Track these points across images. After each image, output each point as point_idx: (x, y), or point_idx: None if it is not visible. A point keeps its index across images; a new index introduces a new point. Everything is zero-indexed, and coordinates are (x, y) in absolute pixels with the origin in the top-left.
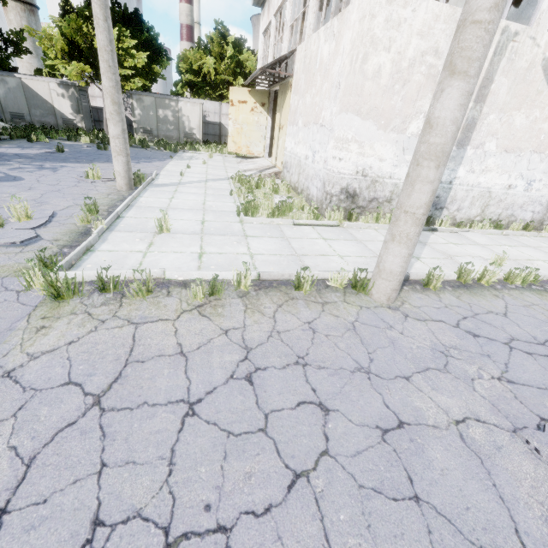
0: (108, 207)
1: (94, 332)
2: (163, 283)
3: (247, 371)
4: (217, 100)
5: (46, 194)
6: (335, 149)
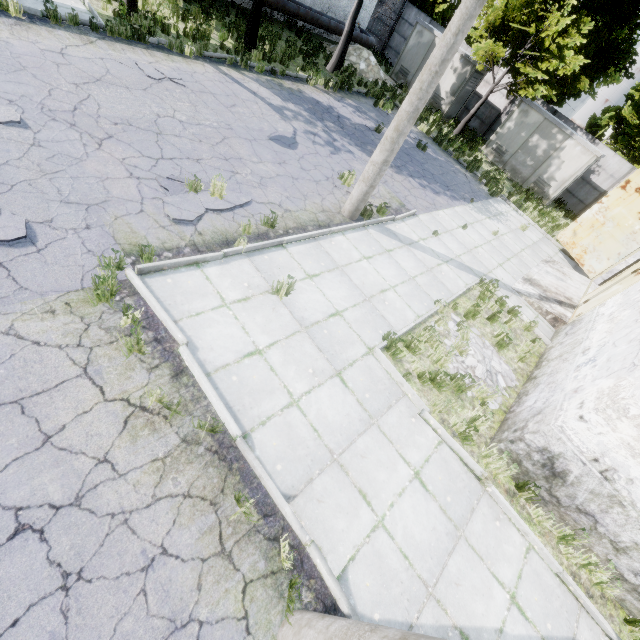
0: (294, 226)
1: (58, 349)
2: (171, 353)
3: (34, 520)
4: (634, 161)
5: (280, 177)
6: (596, 396)
